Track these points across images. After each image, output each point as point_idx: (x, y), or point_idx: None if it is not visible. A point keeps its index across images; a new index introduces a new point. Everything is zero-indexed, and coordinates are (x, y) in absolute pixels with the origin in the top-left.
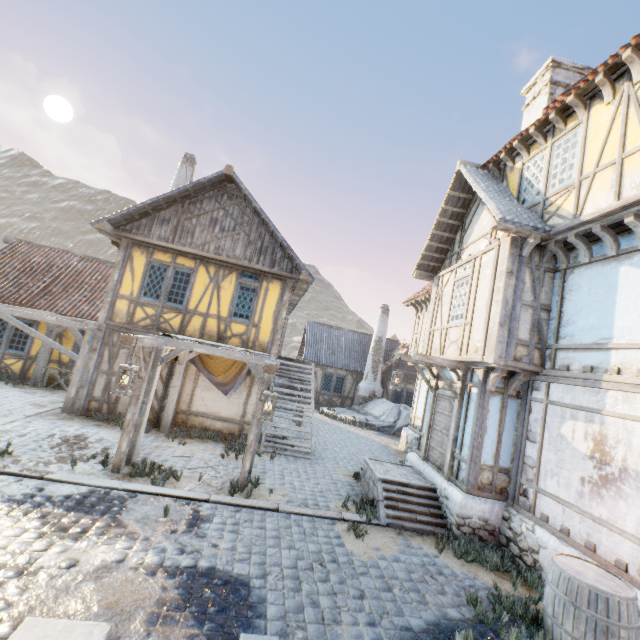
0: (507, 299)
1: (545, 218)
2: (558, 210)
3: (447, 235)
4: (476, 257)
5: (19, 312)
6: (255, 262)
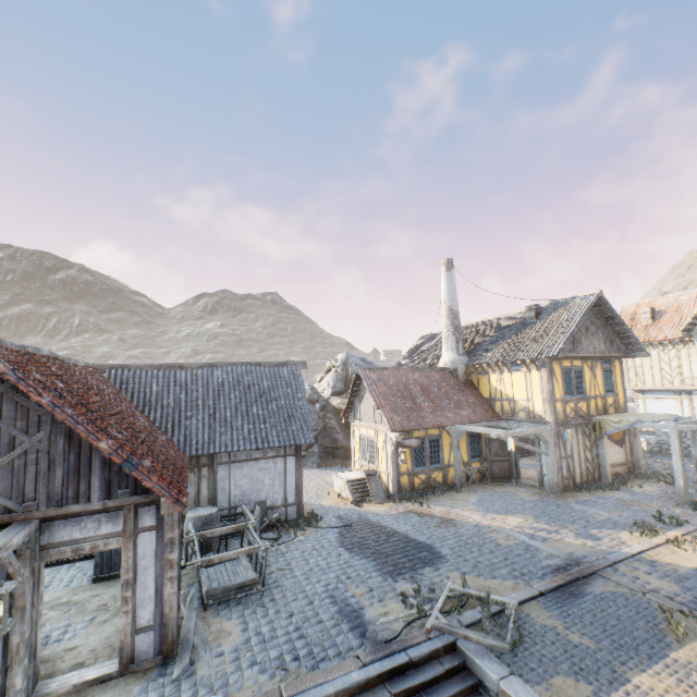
0: None
1: None
2: None
3: None
4: None
5: (515, 432)
6: (610, 351)
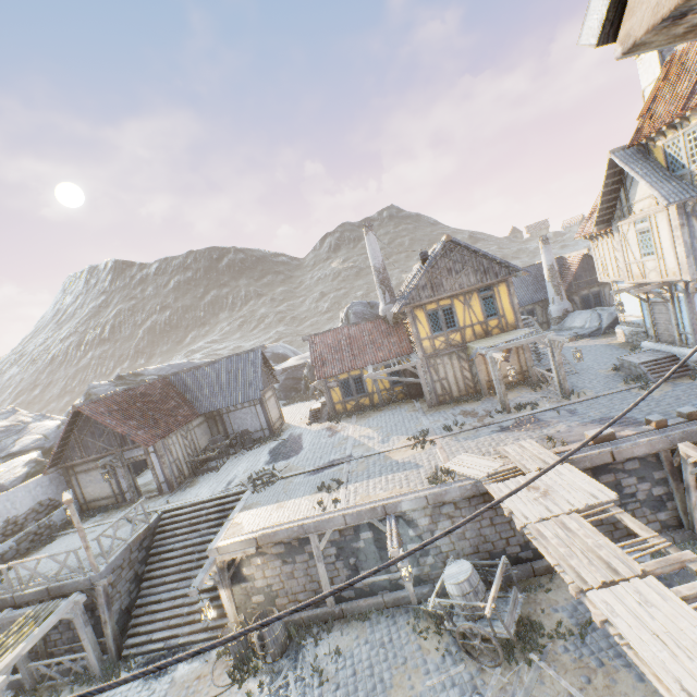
0: (685, 241)
1: (694, 184)
2: None
3: (612, 196)
4: (649, 215)
5: (381, 372)
6: (485, 281)
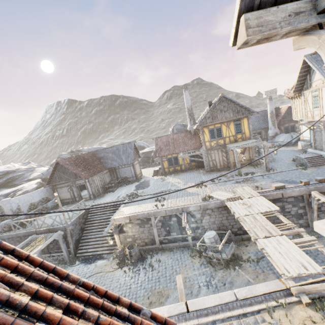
0: None
1: None
2: None
3: (303, 78)
4: (319, 88)
5: (186, 155)
6: (237, 116)
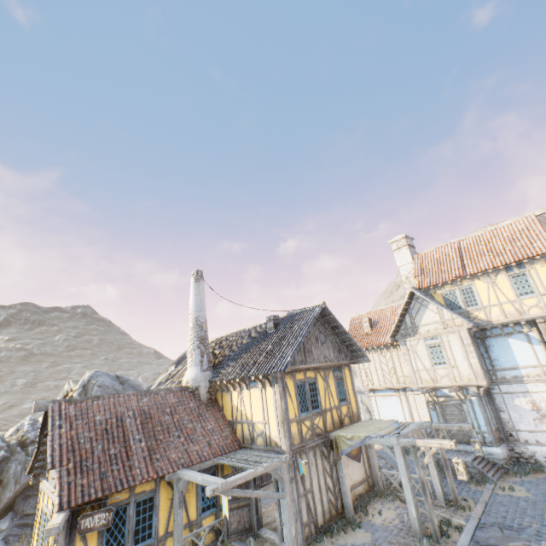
0: (476, 355)
1: (471, 319)
2: (477, 317)
3: (402, 318)
4: (441, 334)
5: (239, 479)
6: (339, 359)
